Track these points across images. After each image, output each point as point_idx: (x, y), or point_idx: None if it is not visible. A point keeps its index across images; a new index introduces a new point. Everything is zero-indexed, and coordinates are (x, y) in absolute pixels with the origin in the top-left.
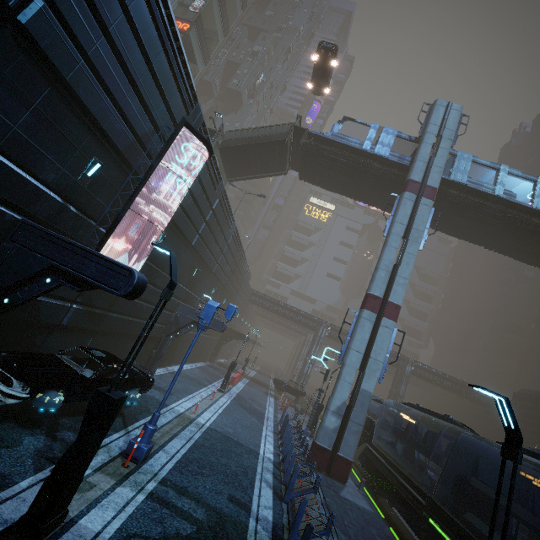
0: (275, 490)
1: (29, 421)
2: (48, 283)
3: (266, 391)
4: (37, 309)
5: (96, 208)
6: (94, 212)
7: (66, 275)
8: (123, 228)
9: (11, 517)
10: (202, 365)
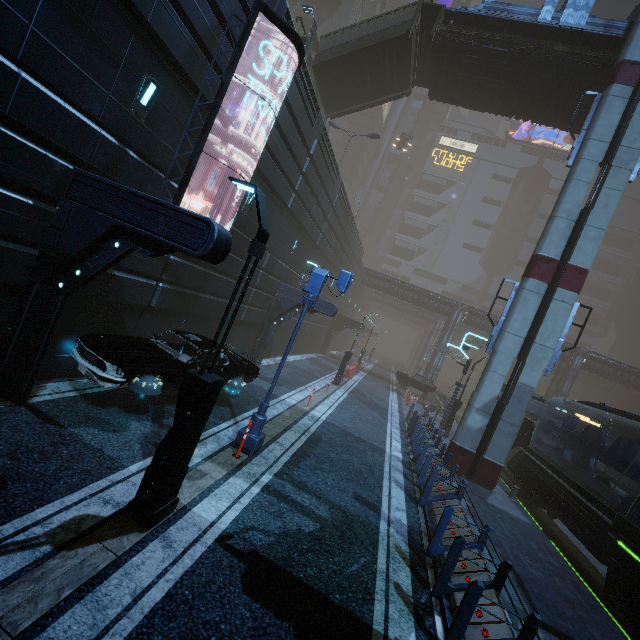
0: (407, 492)
1: (135, 407)
2: (117, 248)
3: (387, 385)
4: (120, 287)
5: (162, 155)
6: (160, 160)
7: (134, 236)
8: (200, 183)
9: (123, 500)
10: (312, 357)
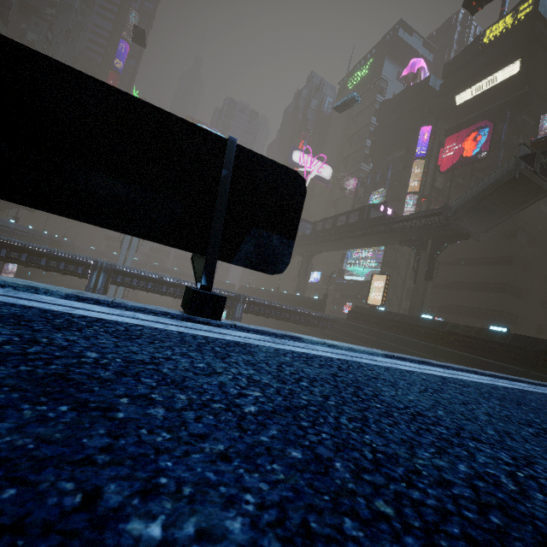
0: None
1: None
2: None
3: None
4: None
5: None
6: None
7: None
8: None
9: None
10: None
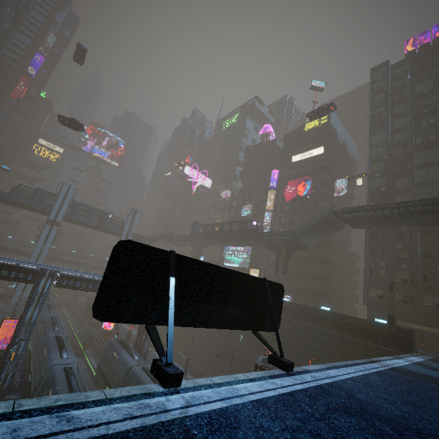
0: None
1: None
2: None
3: None
4: None
5: None
6: None
7: None
8: None
9: None
10: None
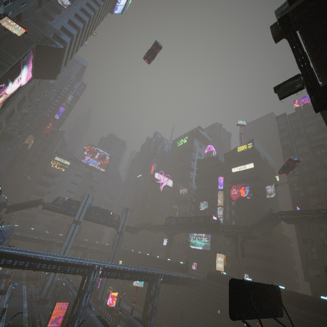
0: (28, 312)
1: None
2: None
3: (22, 282)
4: None
5: None
6: None
7: None
8: None
9: None
10: None
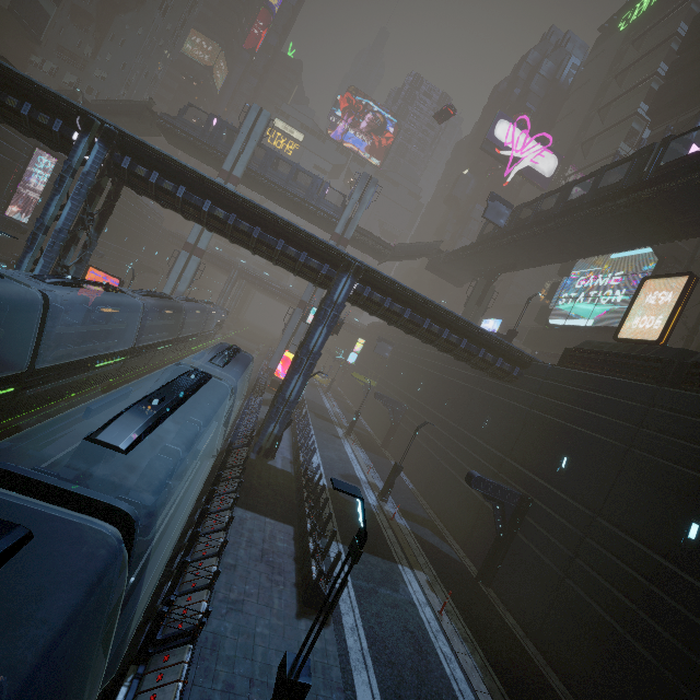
0: None
1: None
2: None
3: None
4: None
5: None
6: None
7: None
8: (15, 198)
9: None
10: None
